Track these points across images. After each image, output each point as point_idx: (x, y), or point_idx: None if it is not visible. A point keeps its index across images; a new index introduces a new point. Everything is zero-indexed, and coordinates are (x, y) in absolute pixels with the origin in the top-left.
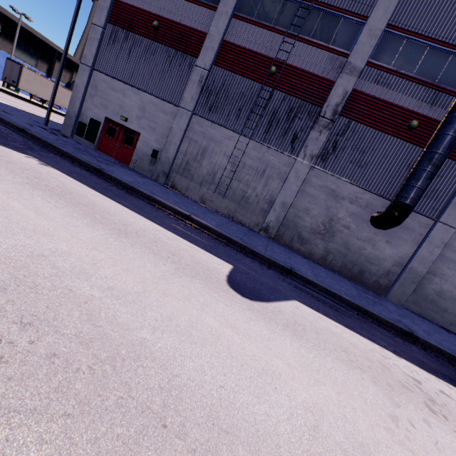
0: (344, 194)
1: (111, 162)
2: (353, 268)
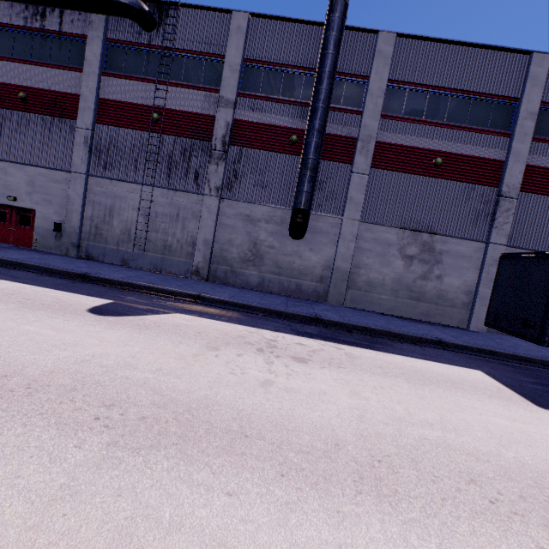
0: (259, 217)
1: (2, 248)
2: (290, 284)
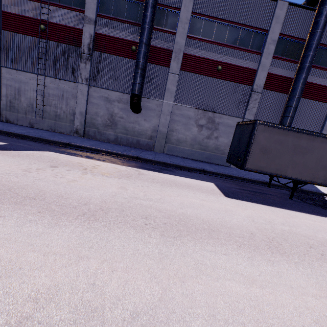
0: (113, 98)
1: None
2: (133, 140)
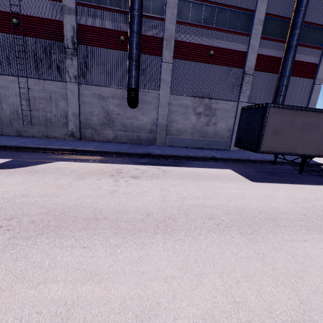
0: (107, 95)
1: None
2: (133, 136)
